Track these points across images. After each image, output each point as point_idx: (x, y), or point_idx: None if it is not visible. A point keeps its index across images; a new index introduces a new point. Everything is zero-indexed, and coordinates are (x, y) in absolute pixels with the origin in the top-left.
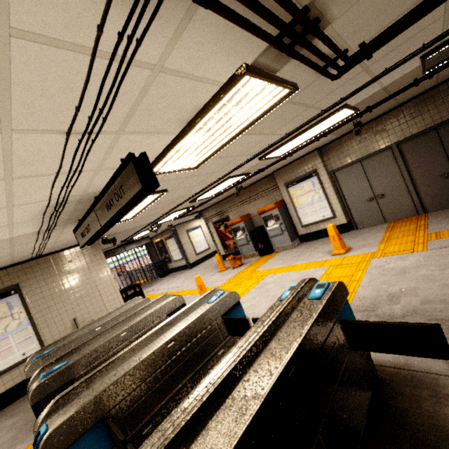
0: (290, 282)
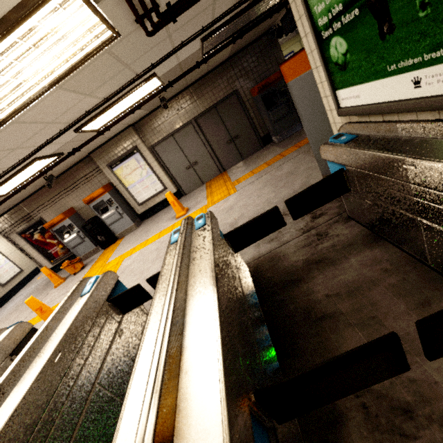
0: (151, 253)
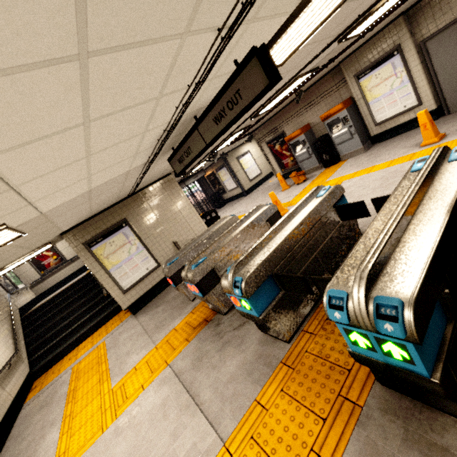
0: (374, 181)
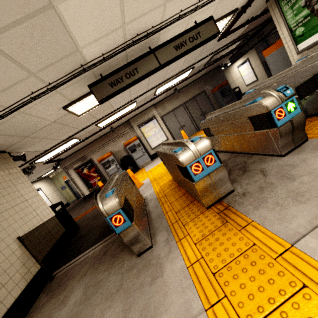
0: None
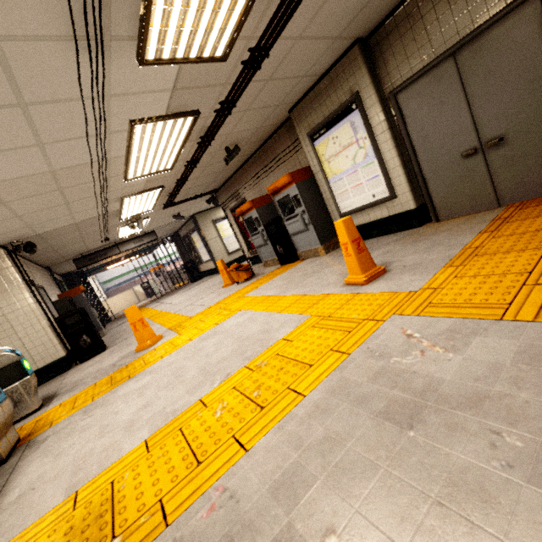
0: (234, 341)
